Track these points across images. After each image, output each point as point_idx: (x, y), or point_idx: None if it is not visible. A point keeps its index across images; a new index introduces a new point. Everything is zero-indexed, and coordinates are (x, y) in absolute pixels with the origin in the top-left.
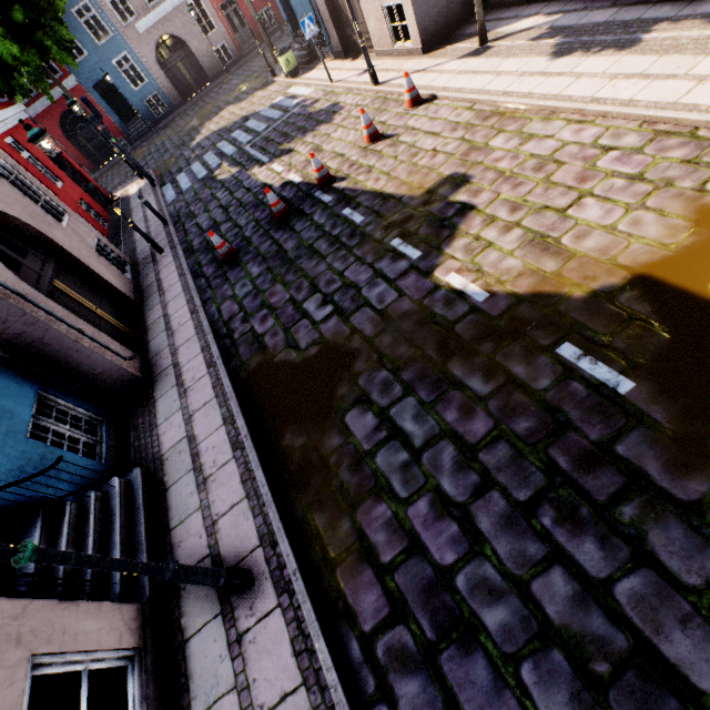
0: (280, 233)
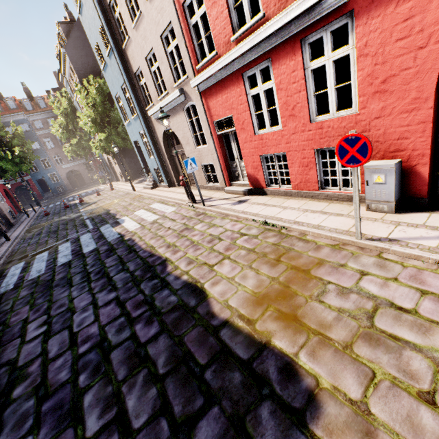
0: (63, 210)
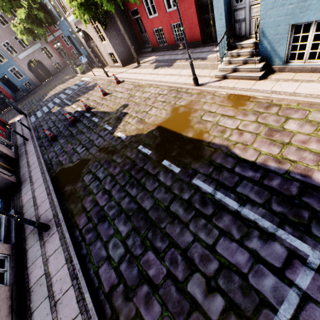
0: (72, 128)
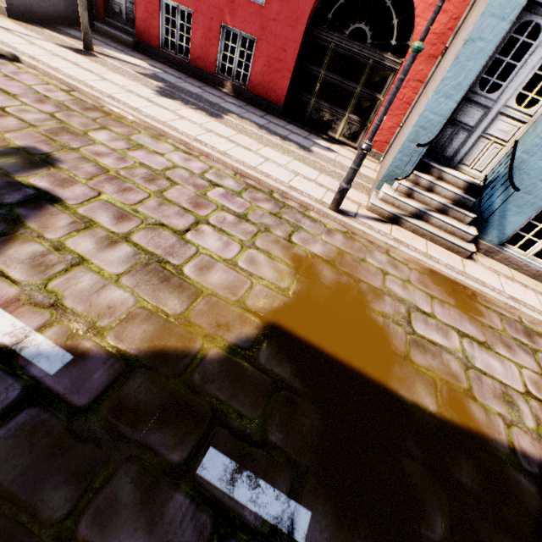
0: None
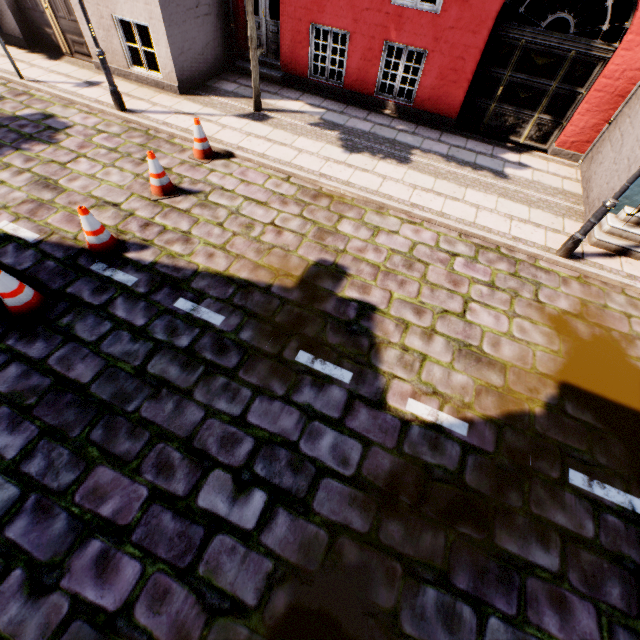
0: (39, 345)
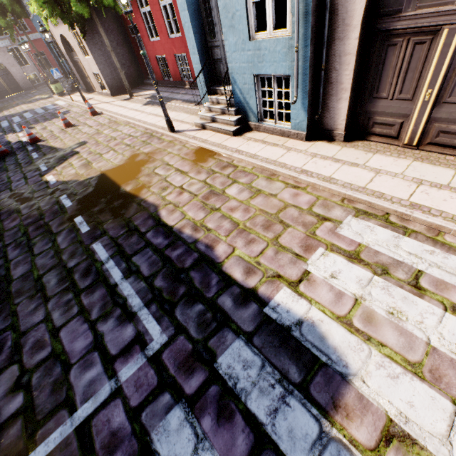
0: None
